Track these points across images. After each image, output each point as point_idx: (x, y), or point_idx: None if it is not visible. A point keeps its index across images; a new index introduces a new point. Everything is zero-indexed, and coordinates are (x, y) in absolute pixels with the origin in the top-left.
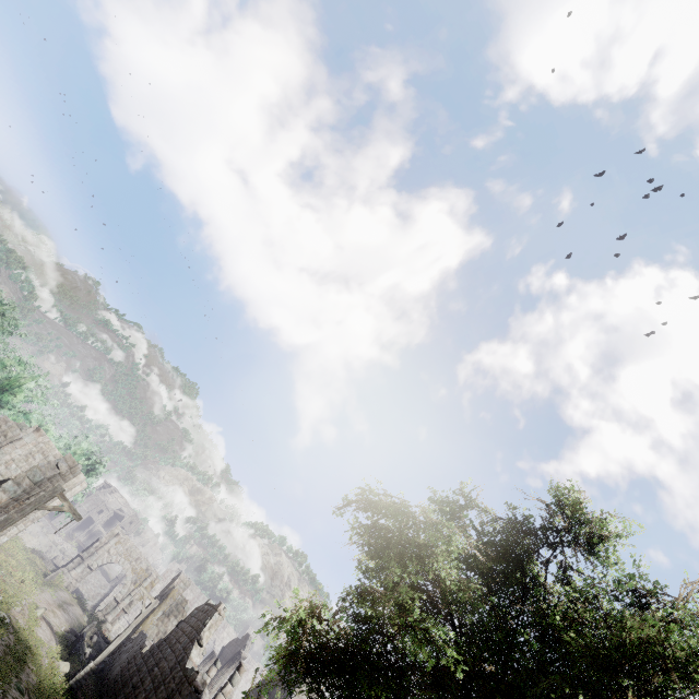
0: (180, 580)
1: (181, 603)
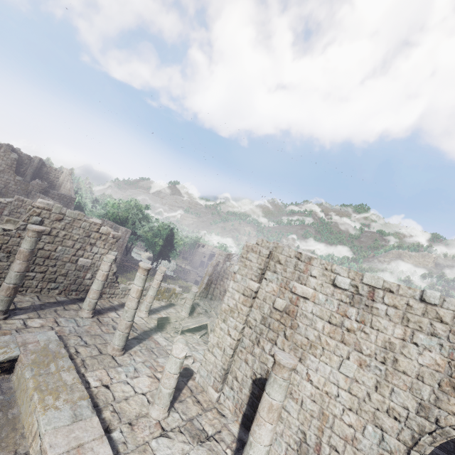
0: (218, 255)
1: (227, 269)
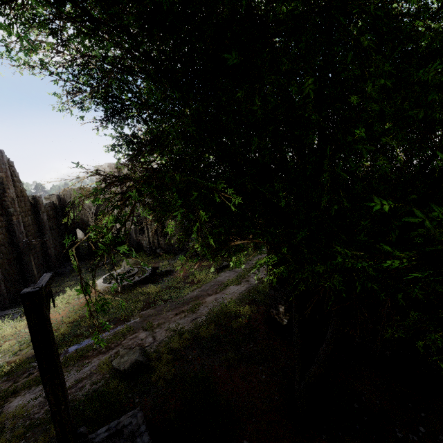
0: None
1: None
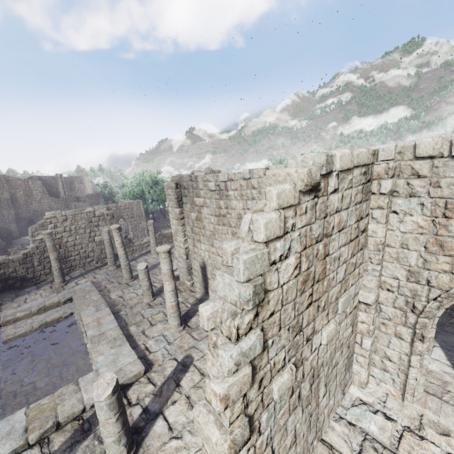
0: None
1: None
